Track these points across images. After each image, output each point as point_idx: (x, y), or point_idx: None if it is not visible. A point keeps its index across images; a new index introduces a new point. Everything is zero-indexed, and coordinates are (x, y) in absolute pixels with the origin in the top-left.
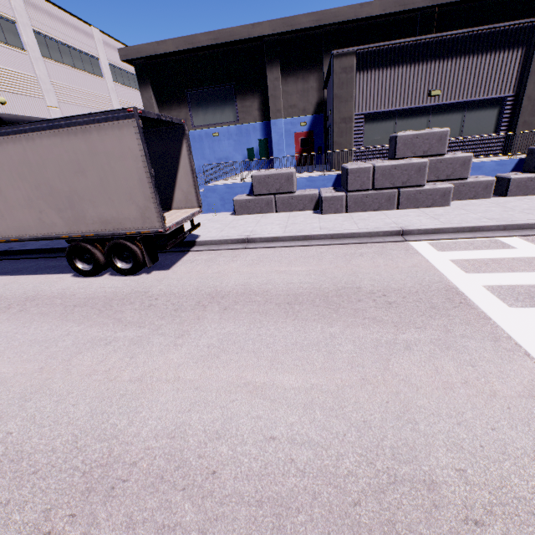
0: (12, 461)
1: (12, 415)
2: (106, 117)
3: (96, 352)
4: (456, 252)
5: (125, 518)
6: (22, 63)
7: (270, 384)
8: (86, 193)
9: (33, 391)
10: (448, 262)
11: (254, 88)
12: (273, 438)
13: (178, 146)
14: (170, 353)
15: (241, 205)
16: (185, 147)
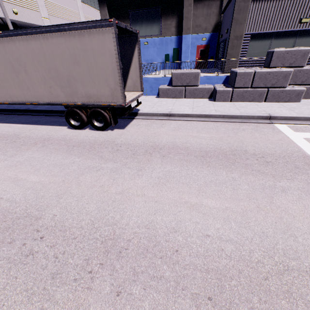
0: (60, 230)
1: (53, 205)
2: (94, 25)
3: (92, 174)
4: (306, 133)
5: (131, 269)
6: None
7: (200, 204)
8: (78, 77)
9: (62, 193)
10: (302, 139)
11: (174, 11)
12: (208, 235)
13: (132, 49)
14: (135, 179)
15: (163, 91)
16: (137, 50)
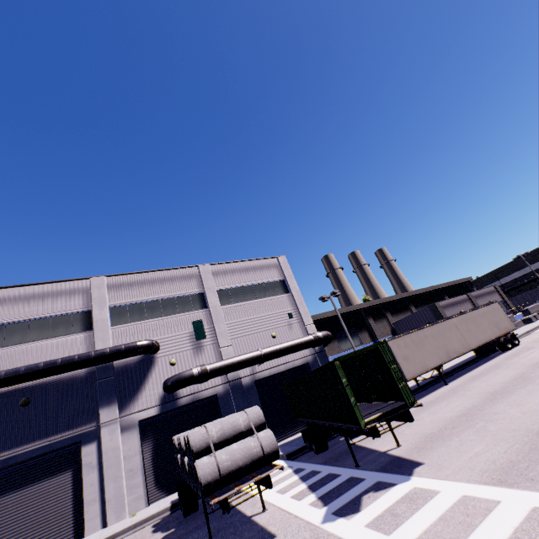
0: None
1: None
2: (492, 302)
3: None
4: None
5: None
6: None
7: None
8: (498, 321)
9: None
10: None
11: (363, 327)
12: None
13: None
14: None
15: None
16: None
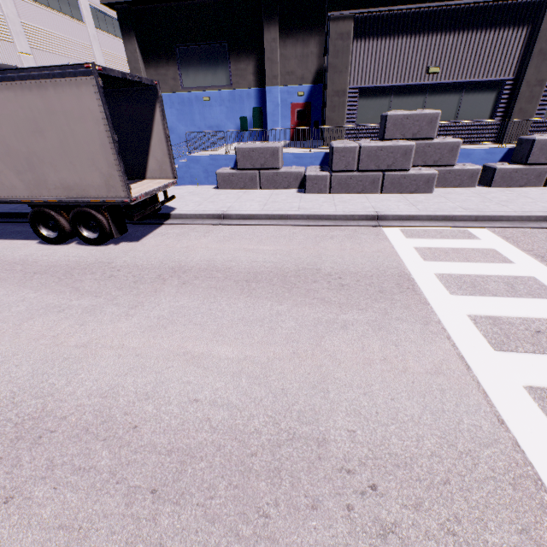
0: None
1: None
2: (62, 72)
3: (48, 318)
4: (422, 240)
5: (47, 462)
6: None
7: (207, 354)
8: (46, 155)
9: None
10: (411, 250)
11: (250, 48)
12: (197, 400)
13: (151, 110)
14: (120, 322)
15: (224, 178)
16: (159, 112)
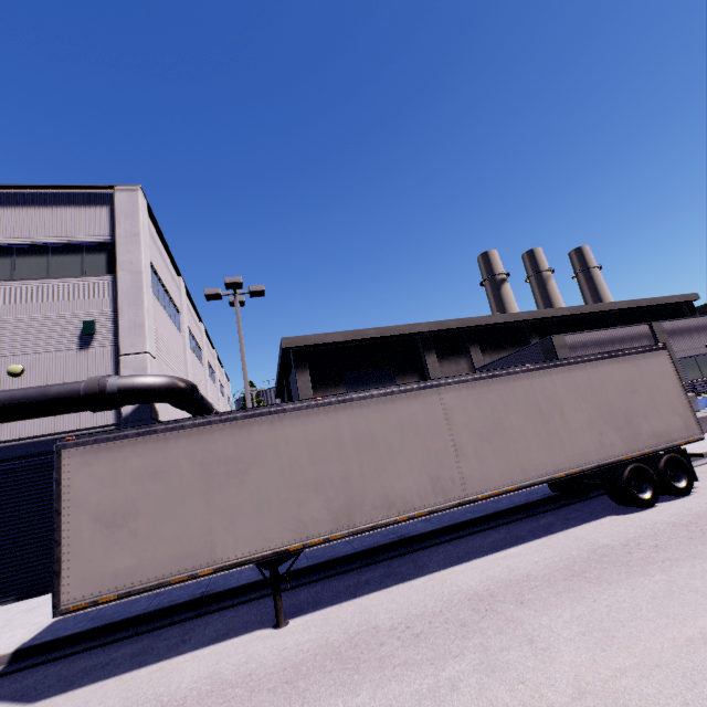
0: None
1: None
2: (648, 349)
3: None
4: None
5: None
6: (181, 346)
7: None
8: (639, 409)
9: None
10: None
11: (412, 370)
12: None
13: None
14: None
15: None
16: None
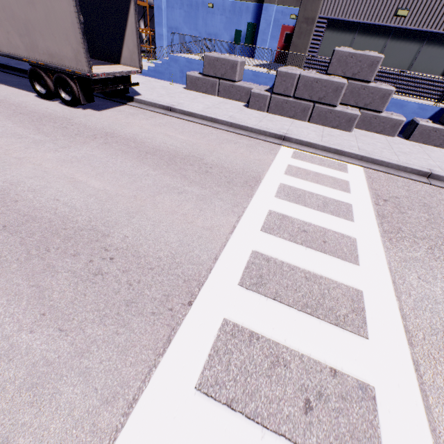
0: None
1: None
2: None
3: (10, 140)
4: (301, 162)
5: None
6: None
7: (84, 182)
8: (37, 25)
9: None
10: (284, 165)
11: None
12: (58, 200)
13: (127, 3)
14: (49, 153)
15: (191, 81)
16: (133, 5)
